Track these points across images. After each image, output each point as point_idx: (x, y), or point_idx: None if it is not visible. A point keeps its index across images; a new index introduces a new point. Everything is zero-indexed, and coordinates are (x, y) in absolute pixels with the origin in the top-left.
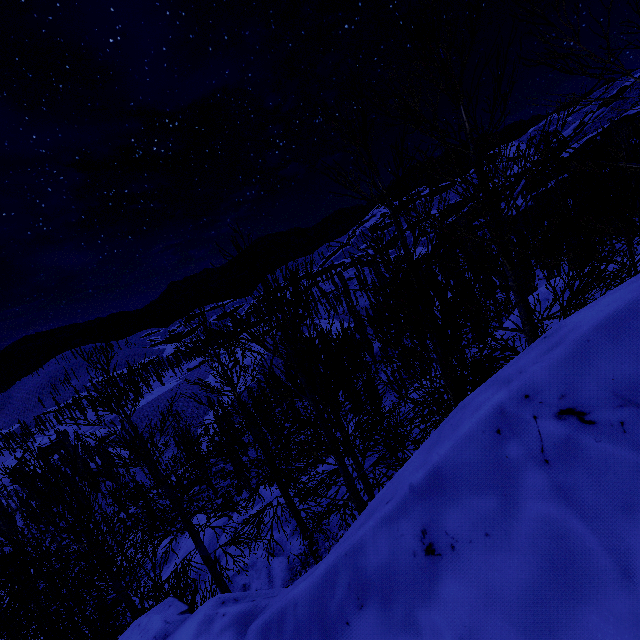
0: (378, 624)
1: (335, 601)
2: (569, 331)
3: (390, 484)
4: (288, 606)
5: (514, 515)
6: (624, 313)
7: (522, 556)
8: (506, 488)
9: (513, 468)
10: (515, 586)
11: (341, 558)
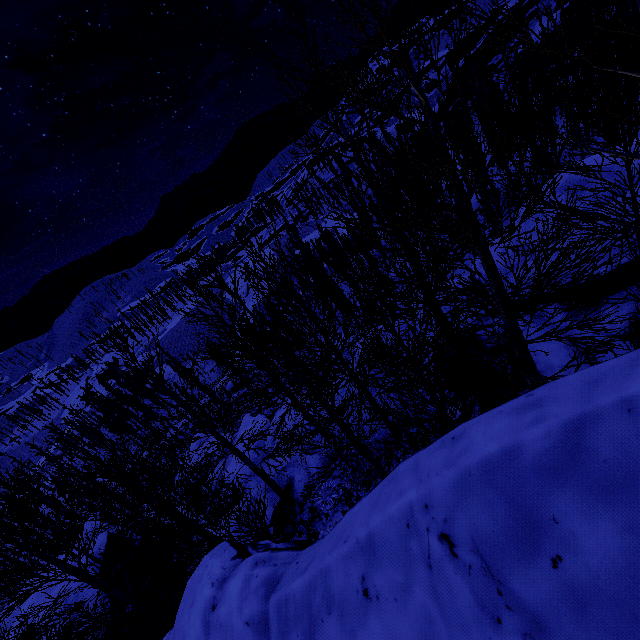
0: (338, 629)
1: (316, 602)
2: (464, 451)
3: (350, 518)
4: (290, 594)
5: (410, 594)
6: (496, 461)
7: (411, 623)
8: (408, 572)
9: (413, 560)
10: (405, 639)
11: (318, 573)
